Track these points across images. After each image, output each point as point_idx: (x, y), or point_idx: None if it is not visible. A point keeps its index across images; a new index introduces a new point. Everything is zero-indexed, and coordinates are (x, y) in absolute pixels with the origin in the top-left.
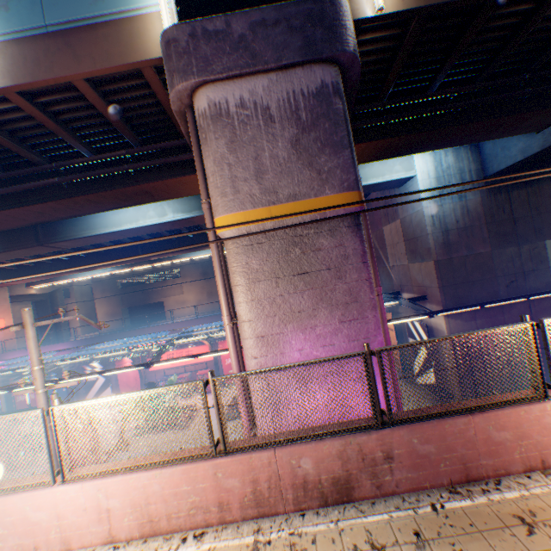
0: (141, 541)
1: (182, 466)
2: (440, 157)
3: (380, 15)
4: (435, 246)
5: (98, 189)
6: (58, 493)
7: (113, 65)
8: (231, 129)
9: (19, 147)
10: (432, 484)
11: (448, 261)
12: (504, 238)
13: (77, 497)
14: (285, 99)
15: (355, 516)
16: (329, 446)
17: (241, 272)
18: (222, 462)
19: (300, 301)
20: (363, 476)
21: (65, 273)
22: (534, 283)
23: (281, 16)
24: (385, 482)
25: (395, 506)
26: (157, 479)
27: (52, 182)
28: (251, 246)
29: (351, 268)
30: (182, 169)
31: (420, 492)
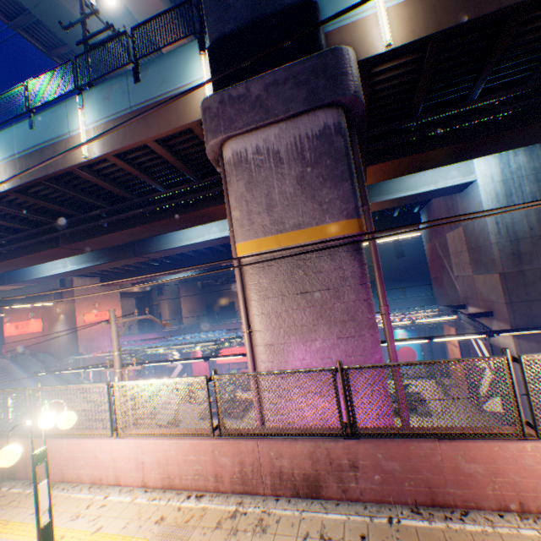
0: (162, 491)
1: (191, 440)
2: (507, 157)
3: (389, 50)
4: (500, 257)
5: (169, 216)
6: (115, 443)
7: (171, 129)
8: (248, 172)
9: (117, 189)
10: (396, 500)
11: (518, 273)
12: None
13: (125, 448)
14: (292, 143)
15: (318, 511)
16: (301, 445)
17: (254, 289)
18: (218, 443)
19: (302, 317)
20: (330, 478)
21: (157, 276)
22: None
23: (289, 75)
24: (350, 488)
25: (355, 511)
26: (174, 446)
27: (138, 212)
28: (263, 268)
29: (349, 289)
30: None
31: (383, 504)
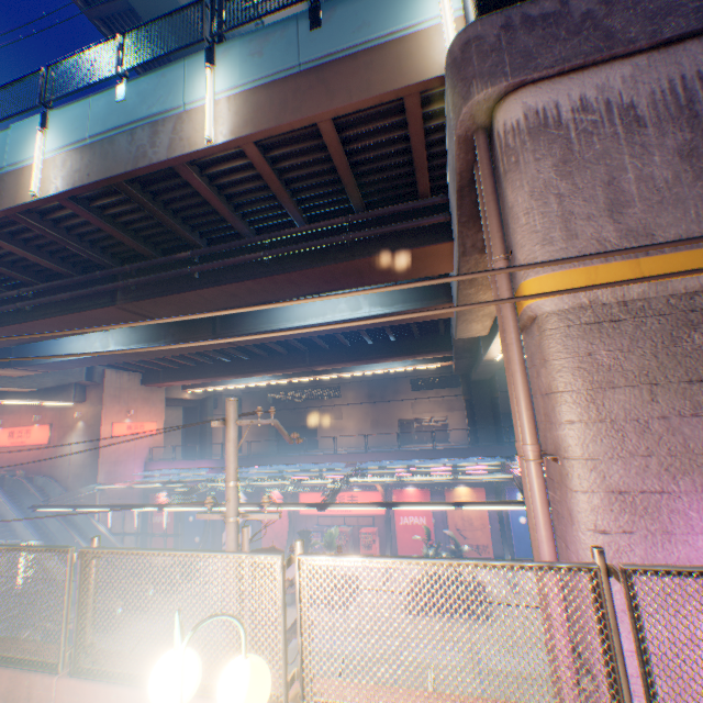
0: None
1: None
2: None
3: None
4: None
5: (304, 266)
6: None
7: (372, 96)
8: (561, 144)
9: (233, 215)
10: None
11: None
12: None
13: None
14: (664, 90)
15: None
16: None
17: (574, 369)
18: None
19: None
20: None
21: (224, 377)
22: None
23: None
24: None
25: None
26: None
27: (255, 257)
28: (596, 325)
29: None
30: (411, 239)
31: None
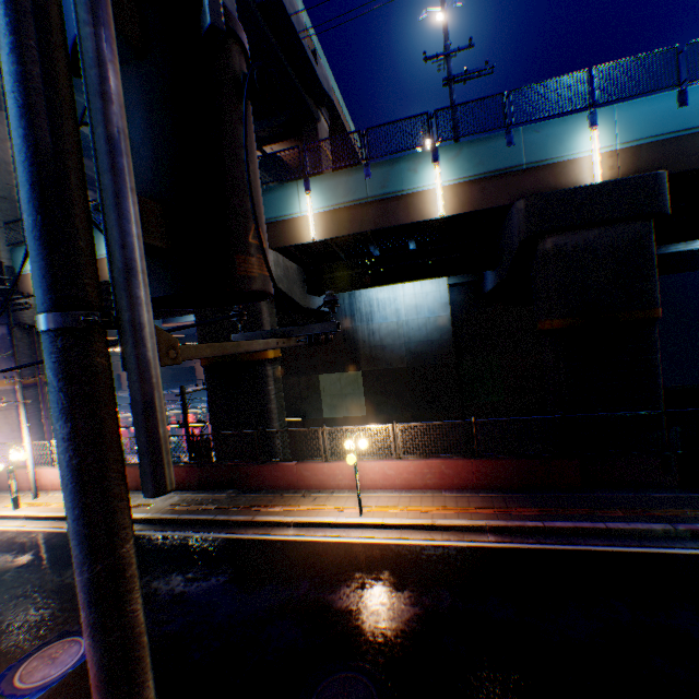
0: None
1: None
2: None
3: None
4: None
5: None
6: None
7: None
8: None
9: None
10: None
11: None
12: (290, 370)
13: None
14: None
15: None
16: None
17: None
18: None
19: (0, 421)
20: None
21: None
22: (309, 407)
23: None
24: None
25: None
26: None
27: None
28: None
29: (16, 410)
30: None
31: None
